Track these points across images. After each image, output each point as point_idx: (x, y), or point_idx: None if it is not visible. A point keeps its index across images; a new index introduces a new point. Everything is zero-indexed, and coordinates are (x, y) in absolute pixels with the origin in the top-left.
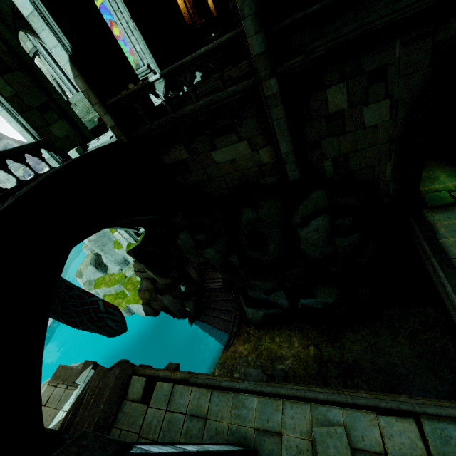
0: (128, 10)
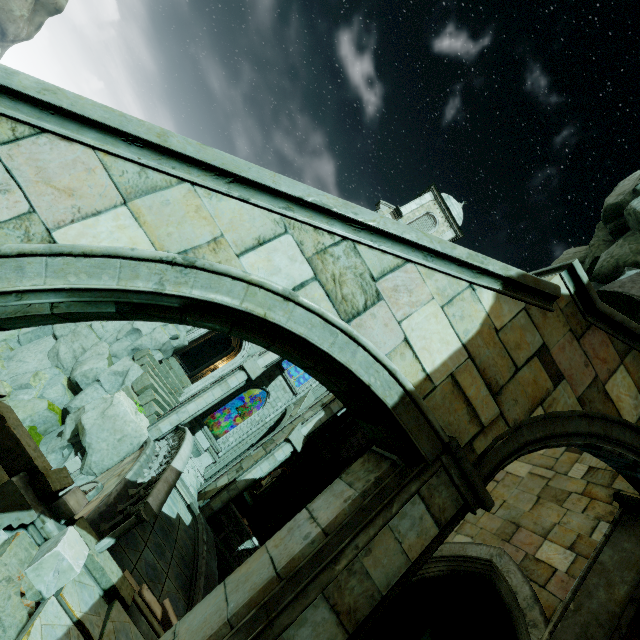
0: (257, 443)
